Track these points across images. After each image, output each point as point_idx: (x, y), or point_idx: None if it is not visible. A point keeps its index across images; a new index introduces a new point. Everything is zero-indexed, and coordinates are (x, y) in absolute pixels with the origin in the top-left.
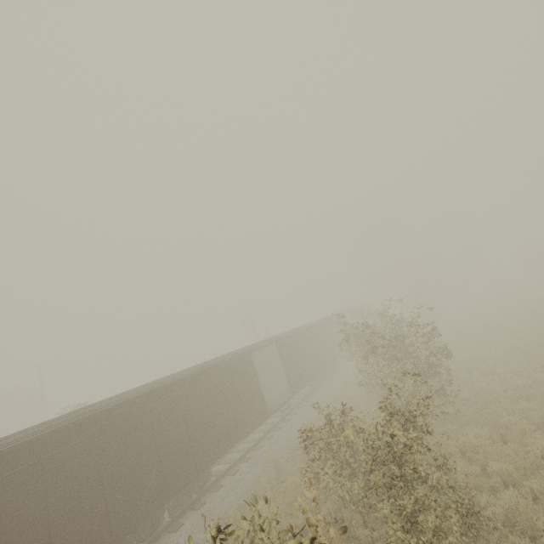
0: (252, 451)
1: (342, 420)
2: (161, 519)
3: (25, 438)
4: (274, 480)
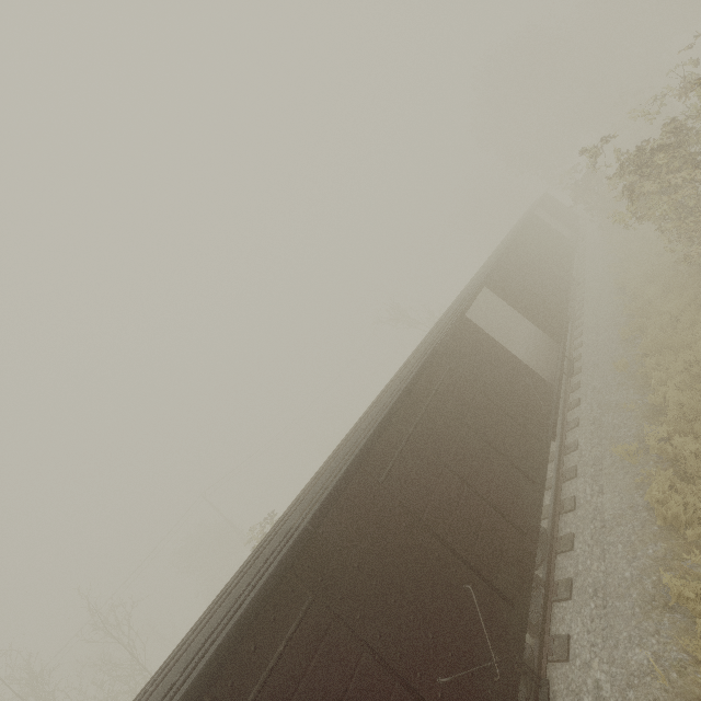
0: (564, 458)
1: None
2: (526, 652)
3: (174, 693)
4: (676, 483)
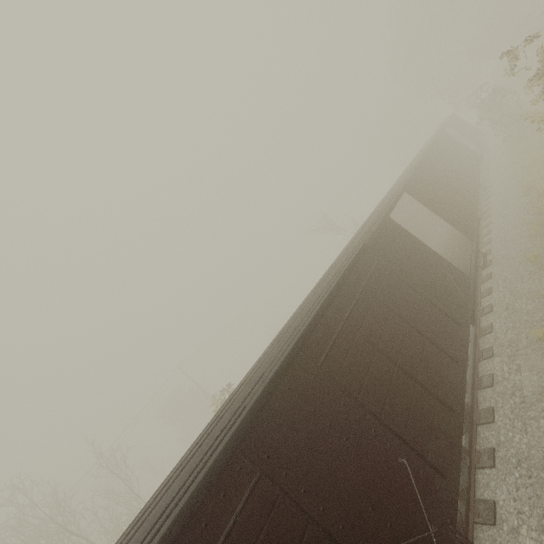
0: (479, 339)
1: None
2: None
3: None
4: None
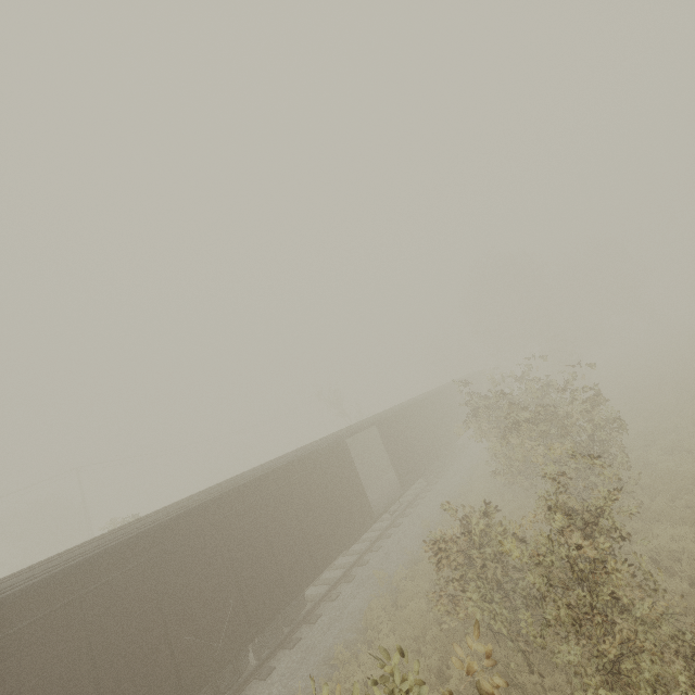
0: (355, 567)
1: (485, 524)
2: (245, 663)
3: (58, 567)
4: (389, 606)
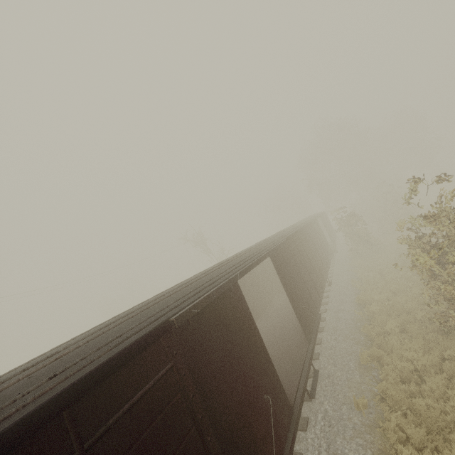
0: None
1: None
2: None
3: None
4: None
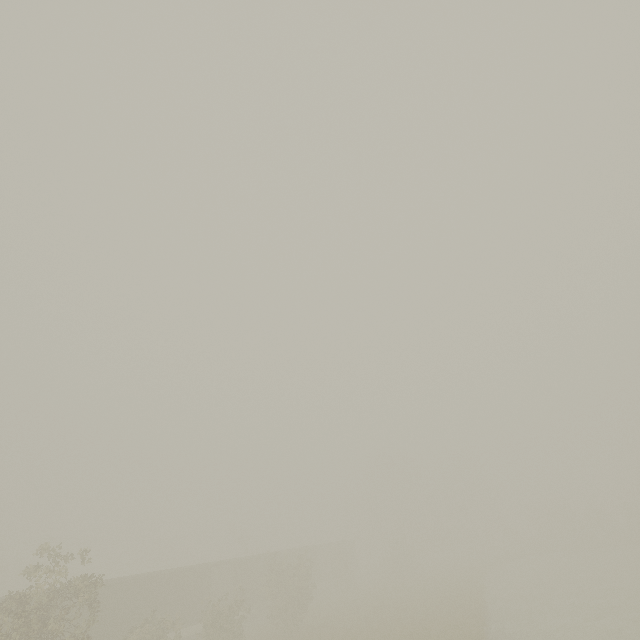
0: None
1: None
2: None
3: None
4: None
